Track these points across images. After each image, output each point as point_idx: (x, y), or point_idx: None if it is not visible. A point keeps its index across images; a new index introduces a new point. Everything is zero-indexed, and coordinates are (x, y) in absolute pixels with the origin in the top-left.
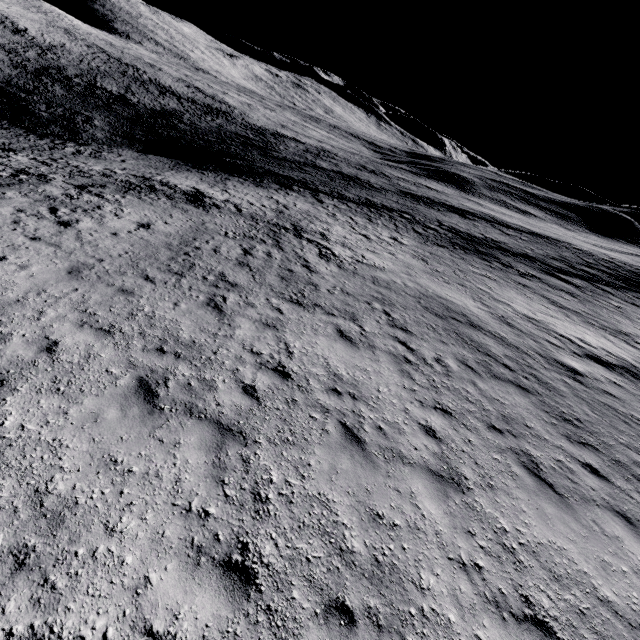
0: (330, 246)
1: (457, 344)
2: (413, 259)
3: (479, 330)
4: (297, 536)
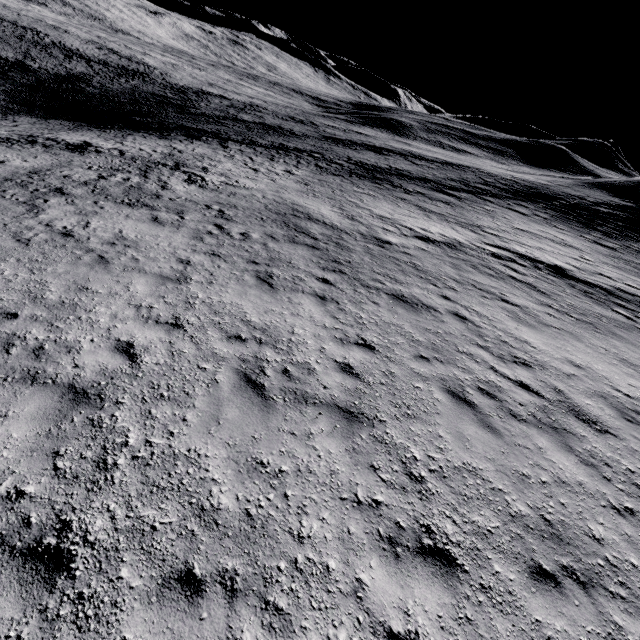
0: (205, 175)
1: (276, 227)
2: (294, 183)
3: (313, 221)
4: (2, 292)
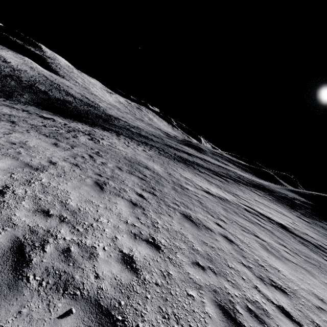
0: (101, 140)
1: (125, 165)
2: (145, 154)
3: (147, 169)
4: None
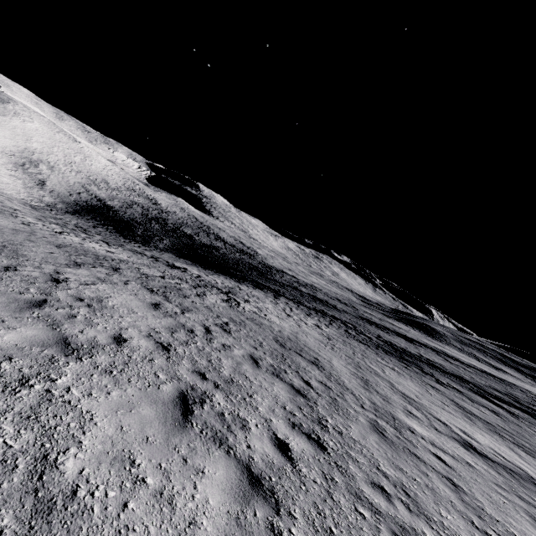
0: (243, 303)
1: (270, 355)
2: (317, 334)
3: (317, 366)
4: None
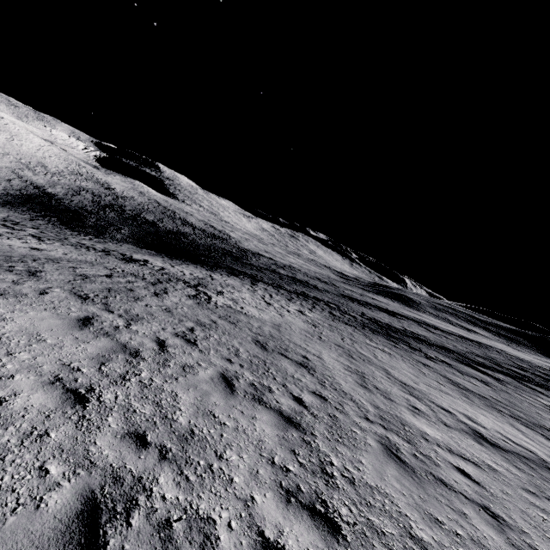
0: (215, 296)
1: (249, 366)
2: (302, 322)
3: (307, 369)
4: None
